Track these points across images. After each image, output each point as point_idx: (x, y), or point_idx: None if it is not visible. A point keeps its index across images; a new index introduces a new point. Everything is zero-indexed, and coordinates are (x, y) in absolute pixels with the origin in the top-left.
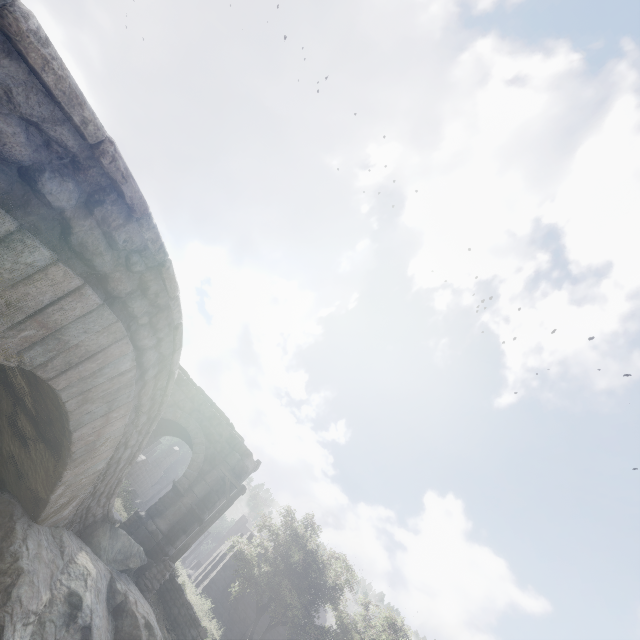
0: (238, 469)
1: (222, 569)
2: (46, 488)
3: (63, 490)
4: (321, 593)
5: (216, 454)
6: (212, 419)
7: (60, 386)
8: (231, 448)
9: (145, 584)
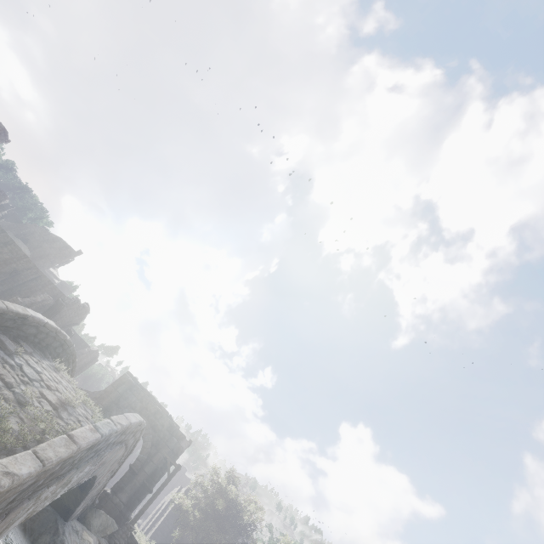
0: (176, 450)
1: (166, 518)
2: (75, 504)
3: (82, 503)
4: (240, 529)
5: (160, 440)
6: (156, 414)
7: (98, 473)
8: (170, 434)
9: (115, 542)
